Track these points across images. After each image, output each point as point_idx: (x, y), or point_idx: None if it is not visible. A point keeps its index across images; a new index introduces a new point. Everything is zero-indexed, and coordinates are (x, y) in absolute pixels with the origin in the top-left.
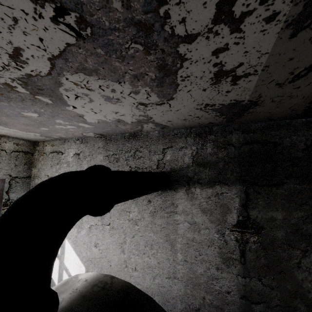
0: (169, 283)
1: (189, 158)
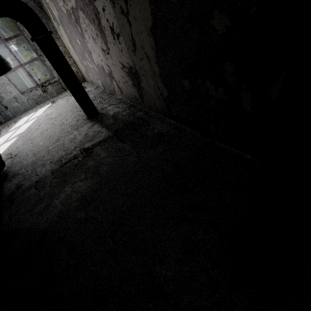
0: (30, 156)
1: (114, 112)
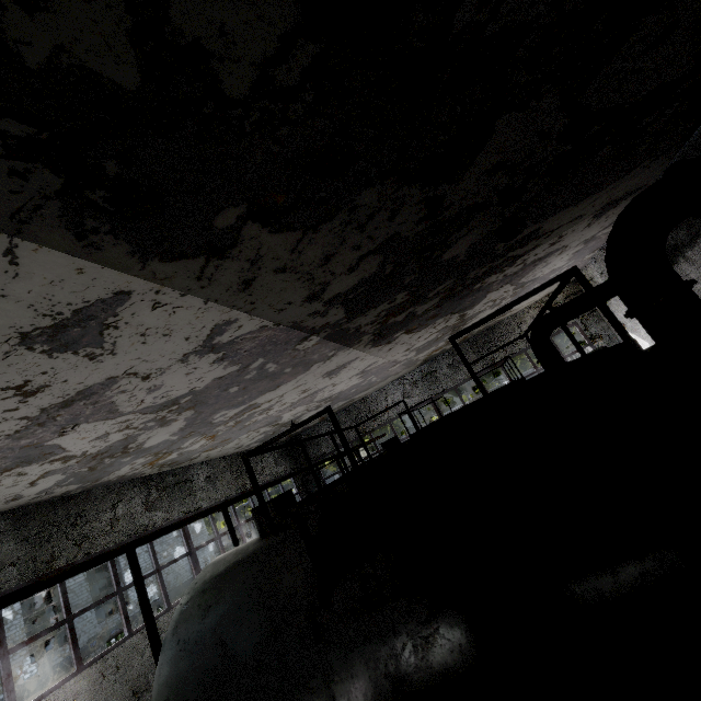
0: None
1: None
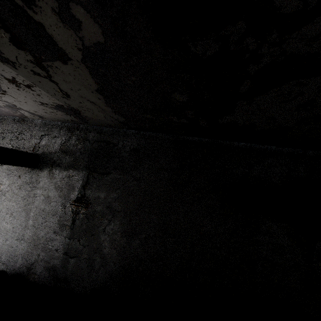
0: (17, 244)
1: (58, 145)
